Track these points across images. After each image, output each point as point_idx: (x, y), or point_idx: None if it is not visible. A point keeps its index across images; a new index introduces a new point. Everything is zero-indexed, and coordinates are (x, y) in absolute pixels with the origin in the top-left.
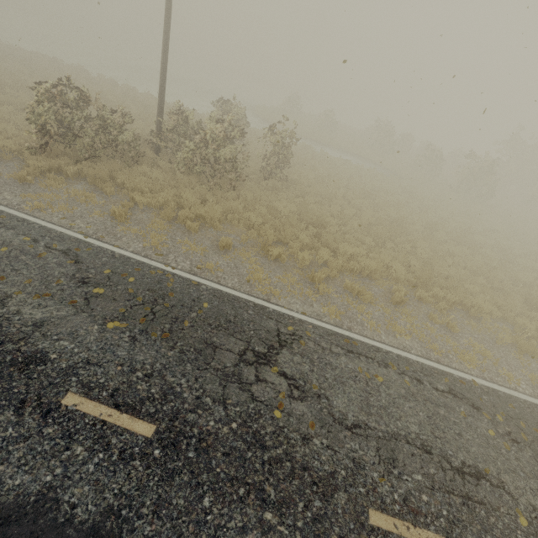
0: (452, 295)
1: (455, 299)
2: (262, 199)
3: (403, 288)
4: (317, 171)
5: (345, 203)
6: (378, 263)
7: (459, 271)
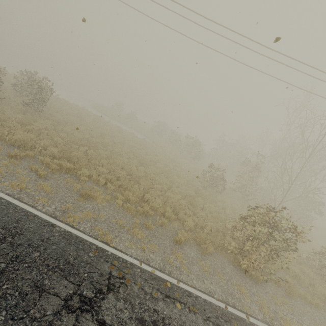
0: (71, 164)
1: (72, 167)
2: (0, 108)
3: (31, 152)
4: (84, 121)
5: (75, 130)
6: (27, 138)
7: (112, 166)
